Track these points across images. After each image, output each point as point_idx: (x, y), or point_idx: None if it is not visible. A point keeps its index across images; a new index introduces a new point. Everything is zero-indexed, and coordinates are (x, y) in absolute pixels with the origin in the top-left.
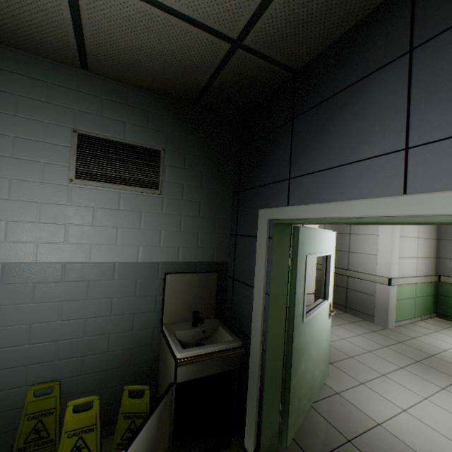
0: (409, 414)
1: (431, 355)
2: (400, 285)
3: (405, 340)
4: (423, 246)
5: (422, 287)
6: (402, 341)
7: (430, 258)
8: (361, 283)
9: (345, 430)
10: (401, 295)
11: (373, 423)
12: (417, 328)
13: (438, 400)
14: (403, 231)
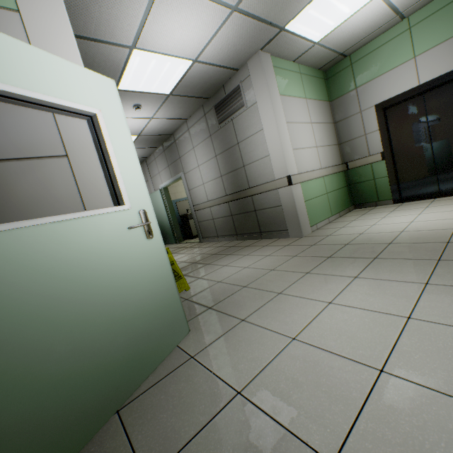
0: (300, 342)
1: (345, 244)
2: (306, 183)
3: (320, 241)
4: (320, 133)
5: (332, 180)
6: (317, 243)
7: (332, 146)
8: (265, 197)
9: (156, 450)
10: (310, 194)
11: (229, 396)
12: (335, 225)
13: (347, 298)
14: (290, 115)
